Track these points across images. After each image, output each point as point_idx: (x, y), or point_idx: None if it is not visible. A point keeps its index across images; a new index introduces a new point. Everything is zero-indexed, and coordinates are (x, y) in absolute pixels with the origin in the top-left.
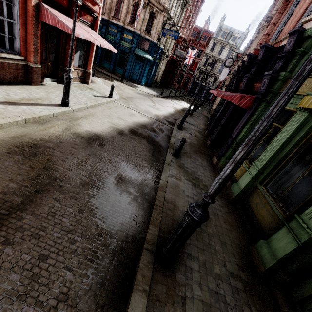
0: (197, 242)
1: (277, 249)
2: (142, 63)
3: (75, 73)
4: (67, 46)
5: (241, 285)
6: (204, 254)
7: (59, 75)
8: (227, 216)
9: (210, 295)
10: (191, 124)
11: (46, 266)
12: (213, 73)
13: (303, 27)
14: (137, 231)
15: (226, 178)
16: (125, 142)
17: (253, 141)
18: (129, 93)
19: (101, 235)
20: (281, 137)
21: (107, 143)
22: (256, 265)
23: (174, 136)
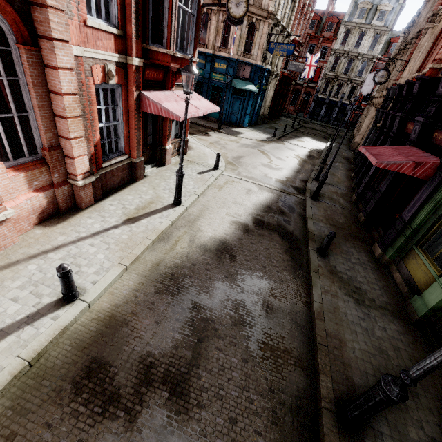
0: None
1: None
2: (243, 97)
3: (172, 147)
4: (164, 122)
5: None
6: (392, 412)
7: (158, 157)
8: (412, 349)
9: None
10: (327, 183)
11: (239, 430)
12: (348, 79)
13: None
14: (306, 381)
15: (433, 368)
16: (255, 245)
17: None
18: (234, 151)
19: (272, 390)
20: None
21: (236, 252)
22: None
23: (311, 216)
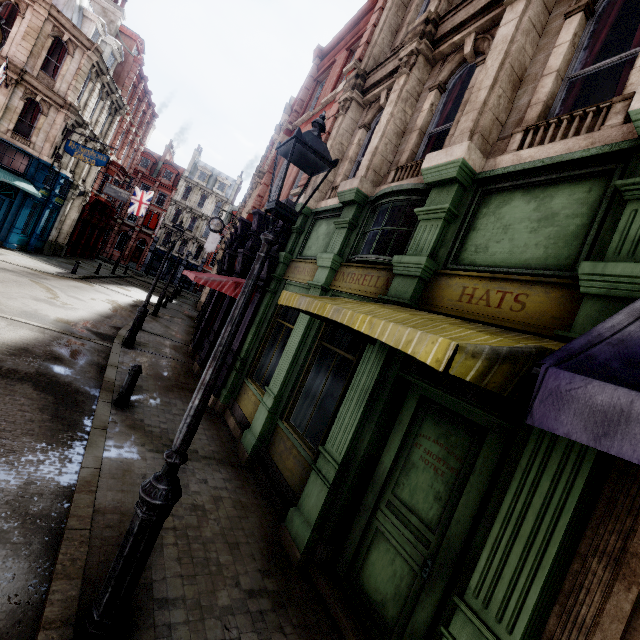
0: (181, 567)
1: (310, 511)
2: (8, 199)
3: None
4: None
5: (268, 602)
6: (196, 584)
7: None
8: (239, 494)
9: None
10: (156, 333)
11: None
12: (194, 237)
13: (294, 200)
14: (11, 618)
15: (196, 413)
16: None
17: (221, 352)
18: None
19: None
20: (293, 342)
21: None
22: (290, 556)
23: (116, 363)
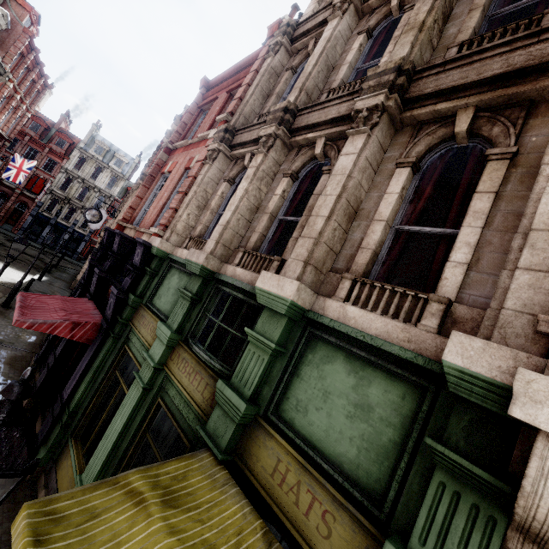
0: None
1: None
2: None
3: None
4: None
5: None
6: None
7: None
8: None
9: None
10: None
11: None
12: (83, 206)
13: (151, 239)
14: None
15: None
16: None
17: None
18: None
19: None
20: (116, 425)
21: None
22: None
23: None
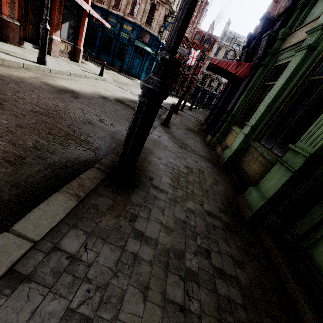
0: (171, 181)
1: (267, 189)
2: (142, 57)
3: (63, 46)
4: (53, 10)
5: (220, 224)
6: (176, 191)
7: None
8: (214, 175)
9: (174, 222)
10: (189, 114)
11: None
12: (216, 78)
13: None
14: (93, 159)
15: (185, 5)
16: (106, 104)
17: None
18: (125, 81)
19: (38, 149)
20: (277, 85)
21: (83, 98)
22: (243, 214)
23: None
